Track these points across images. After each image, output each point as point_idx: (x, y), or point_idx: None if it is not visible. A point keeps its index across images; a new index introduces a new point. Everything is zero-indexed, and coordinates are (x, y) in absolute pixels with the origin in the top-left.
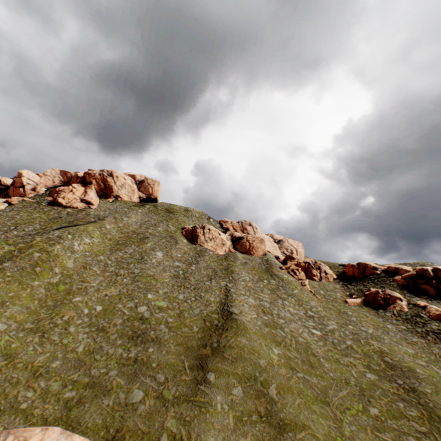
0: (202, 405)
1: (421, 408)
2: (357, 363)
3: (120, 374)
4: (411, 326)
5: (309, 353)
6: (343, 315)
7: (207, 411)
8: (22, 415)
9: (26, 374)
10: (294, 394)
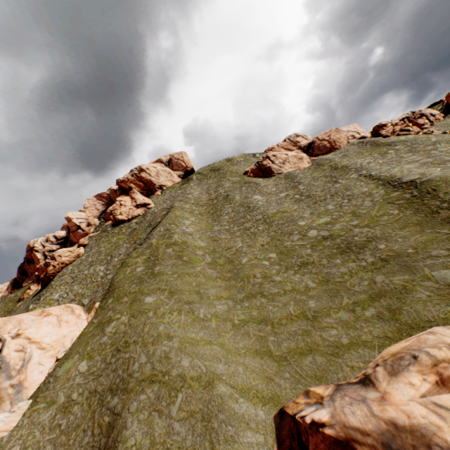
0: None
1: None
2: None
3: (389, 275)
4: None
5: None
6: None
7: None
8: (358, 347)
9: (301, 323)
10: None
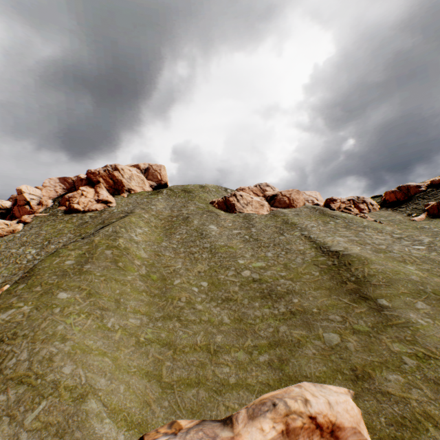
0: (405, 325)
1: None
2: None
3: (292, 327)
4: None
5: (437, 263)
6: (424, 230)
7: (417, 328)
8: (241, 388)
9: (202, 354)
10: None
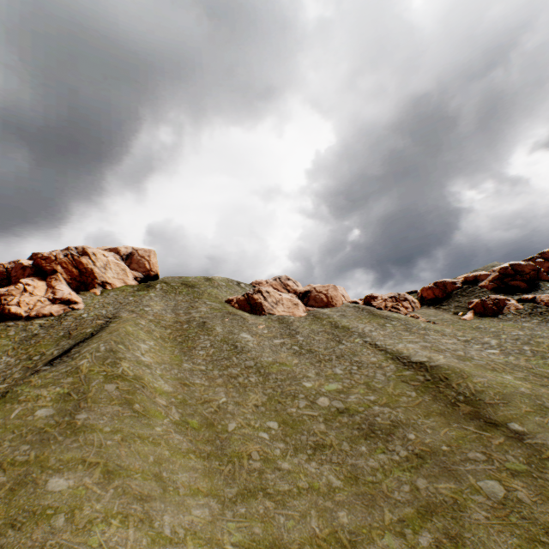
0: None
1: None
2: None
3: (432, 479)
4: (540, 317)
5: (525, 369)
6: (482, 331)
7: None
8: None
9: None
10: None
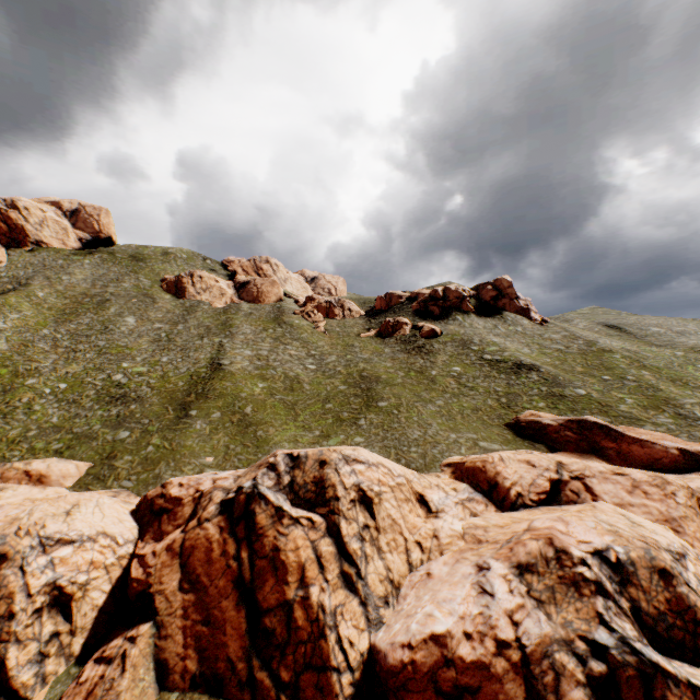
0: (183, 428)
1: (365, 397)
2: (337, 382)
3: (105, 427)
4: (404, 346)
5: (294, 383)
6: (348, 349)
7: (188, 430)
8: None
9: (5, 444)
10: (267, 408)
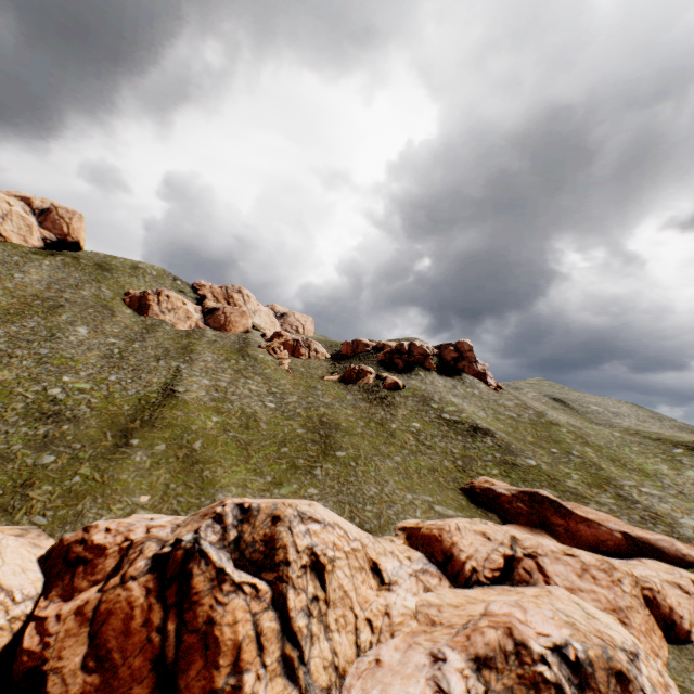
0: (120, 458)
1: (324, 444)
2: (296, 424)
3: (27, 448)
4: (367, 395)
5: (251, 420)
6: (310, 391)
7: (125, 461)
8: None
9: None
10: (218, 445)
